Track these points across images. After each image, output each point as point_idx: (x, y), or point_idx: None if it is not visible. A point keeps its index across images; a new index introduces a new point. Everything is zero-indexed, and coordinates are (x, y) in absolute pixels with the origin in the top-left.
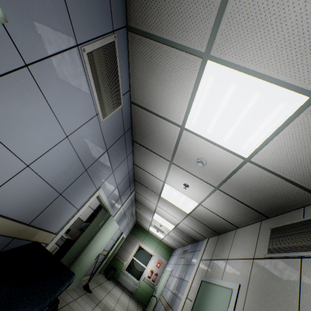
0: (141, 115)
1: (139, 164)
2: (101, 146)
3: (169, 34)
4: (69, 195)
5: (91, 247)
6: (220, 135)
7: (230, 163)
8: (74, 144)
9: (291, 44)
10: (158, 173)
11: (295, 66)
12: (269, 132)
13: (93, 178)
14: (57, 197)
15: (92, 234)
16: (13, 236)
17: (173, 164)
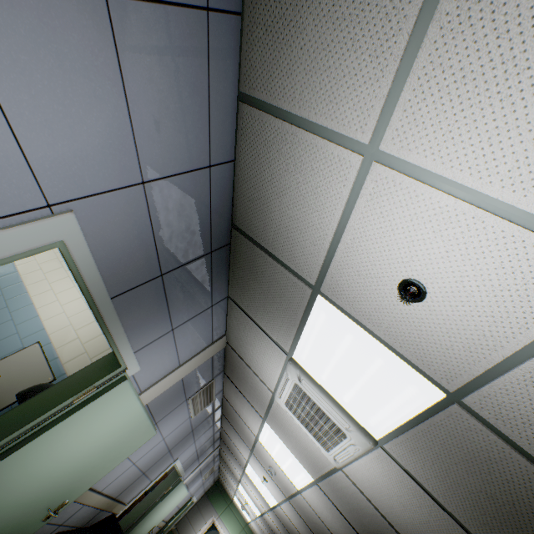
0: (230, 407)
1: (226, 430)
2: (188, 431)
3: (246, 395)
4: (149, 471)
5: (149, 517)
6: (280, 463)
7: (290, 485)
8: (167, 440)
9: (297, 450)
10: (242, 450)
11: (302, 461)
12: (304, 483)
13: (173, 453)
14: (141, 475)
15: (155, 502)
16: (105, 509)
17: (253, 454)
